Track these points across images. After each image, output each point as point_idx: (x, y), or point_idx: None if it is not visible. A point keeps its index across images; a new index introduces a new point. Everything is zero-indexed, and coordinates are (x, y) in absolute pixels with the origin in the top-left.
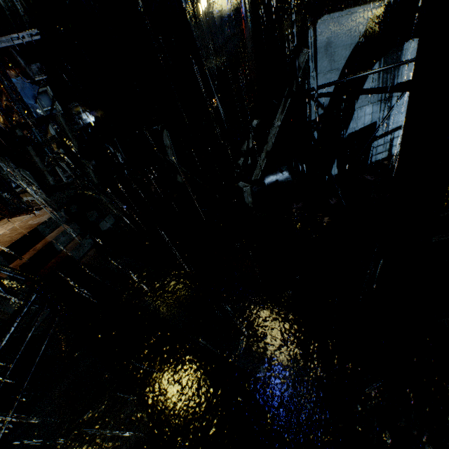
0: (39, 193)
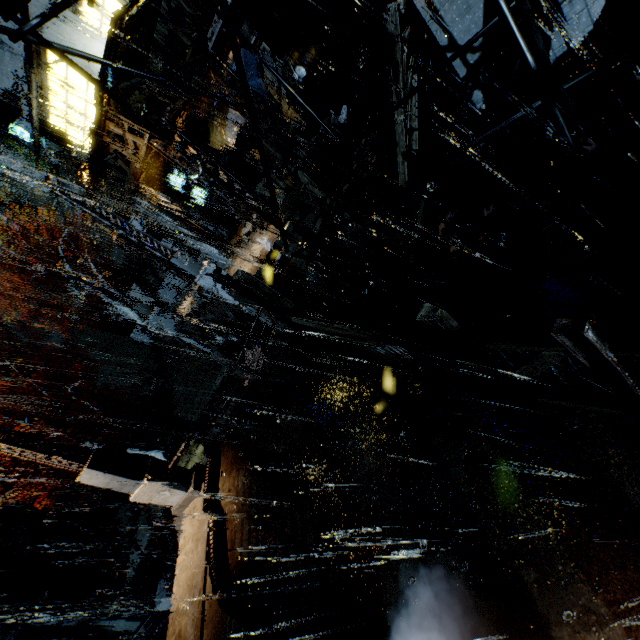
0: (282, 194)
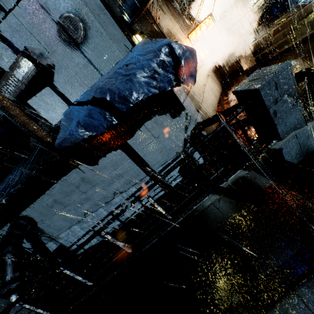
0: None
